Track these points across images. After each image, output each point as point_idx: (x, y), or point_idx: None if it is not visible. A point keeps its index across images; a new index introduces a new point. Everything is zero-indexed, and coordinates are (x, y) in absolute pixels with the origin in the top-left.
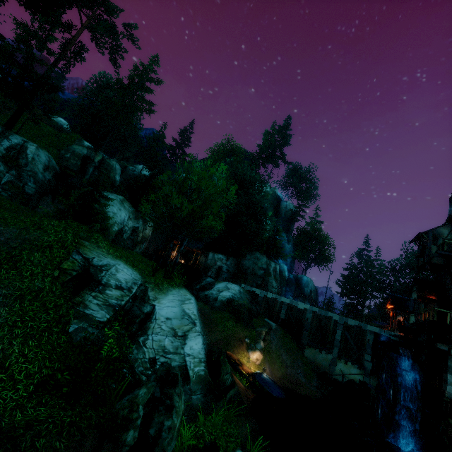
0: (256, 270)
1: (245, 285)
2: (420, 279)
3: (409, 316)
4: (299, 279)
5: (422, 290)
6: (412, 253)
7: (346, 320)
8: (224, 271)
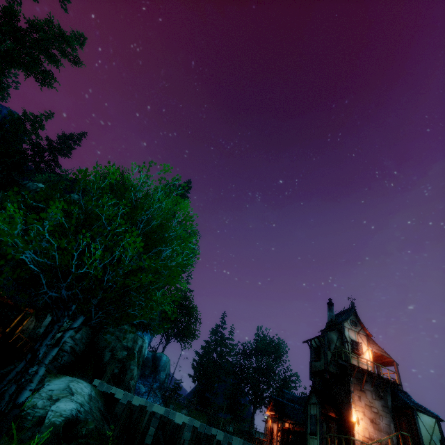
0: (118, 350)
1: (100, 382)
2: (317, 388)
3: (307, 437)
4: (157, 359)
5: (323, 404)
6: (264, 338)
7: (231, 439)
8: (65, 350)
